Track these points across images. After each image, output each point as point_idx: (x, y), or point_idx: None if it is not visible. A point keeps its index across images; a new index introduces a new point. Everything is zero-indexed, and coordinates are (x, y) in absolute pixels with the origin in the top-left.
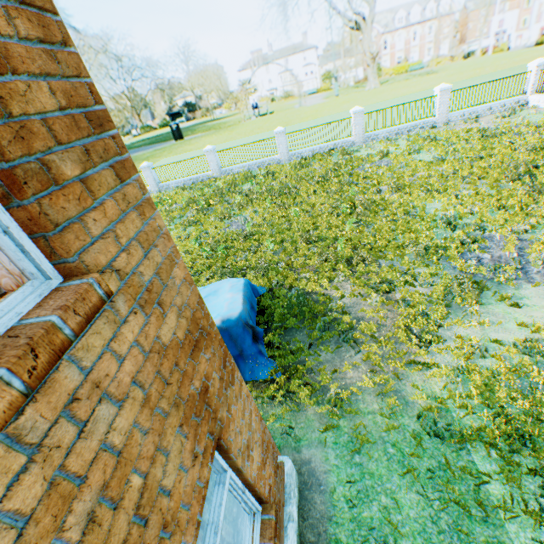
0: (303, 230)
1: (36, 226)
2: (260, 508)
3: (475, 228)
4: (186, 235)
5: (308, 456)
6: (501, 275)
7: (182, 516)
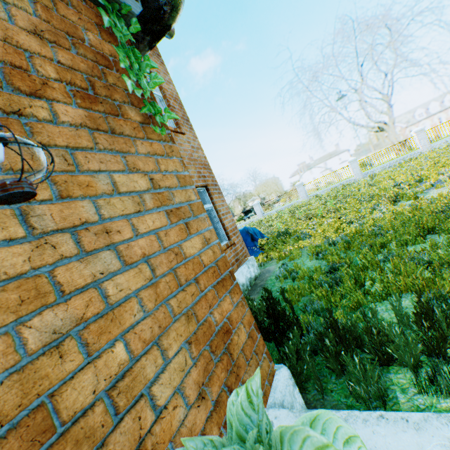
0: None
1: (177, 125)
2: (227, 240)
3: (414, 181)
4: None
5: (268, 268)
6: (413, 190)
7: (193, 180)
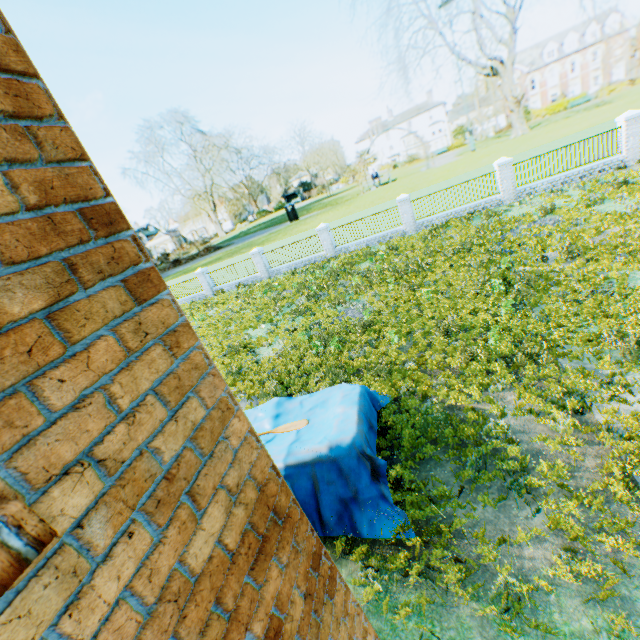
0: (437, 317)
1: None
2: None
3: None
4: (294, 327)
5: None
6: None
7: None
